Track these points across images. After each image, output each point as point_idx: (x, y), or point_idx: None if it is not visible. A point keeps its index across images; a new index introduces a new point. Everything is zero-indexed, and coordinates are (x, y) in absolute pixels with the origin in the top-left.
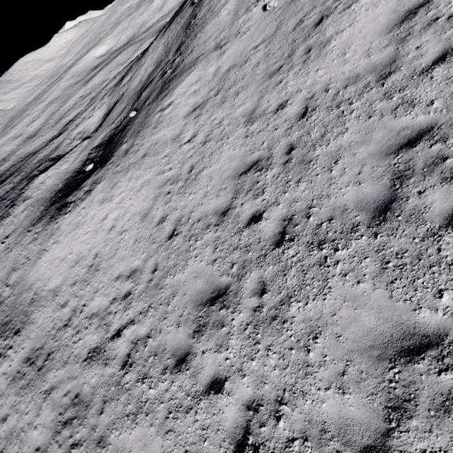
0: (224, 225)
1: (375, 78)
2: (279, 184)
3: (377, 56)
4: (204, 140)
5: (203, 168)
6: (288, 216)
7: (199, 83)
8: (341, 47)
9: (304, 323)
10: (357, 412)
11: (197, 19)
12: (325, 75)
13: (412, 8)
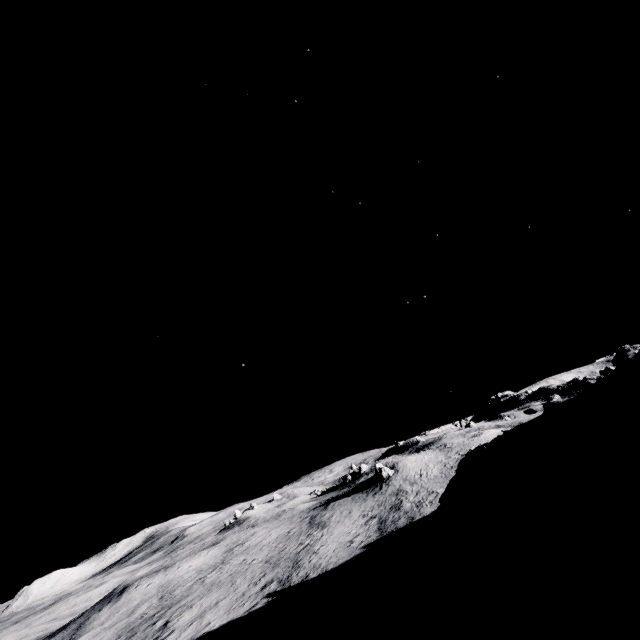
0: (111, 639)
1: (144, 613)
2: (125, 629)
3: (145, 611)
4: (100, 637)
5: (102, 639)
6: (127, 630)
7: (94, 632)
8: (139, 612)
9: (129, 634)
10: (136, 633)
11: (86, 623)
12: (135, 616)
13: (150, 605)
